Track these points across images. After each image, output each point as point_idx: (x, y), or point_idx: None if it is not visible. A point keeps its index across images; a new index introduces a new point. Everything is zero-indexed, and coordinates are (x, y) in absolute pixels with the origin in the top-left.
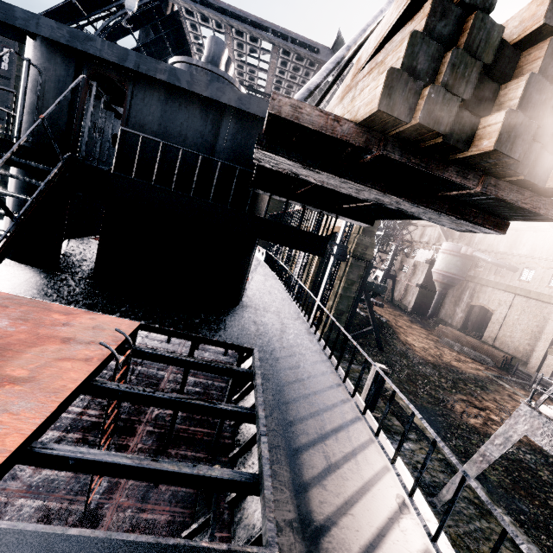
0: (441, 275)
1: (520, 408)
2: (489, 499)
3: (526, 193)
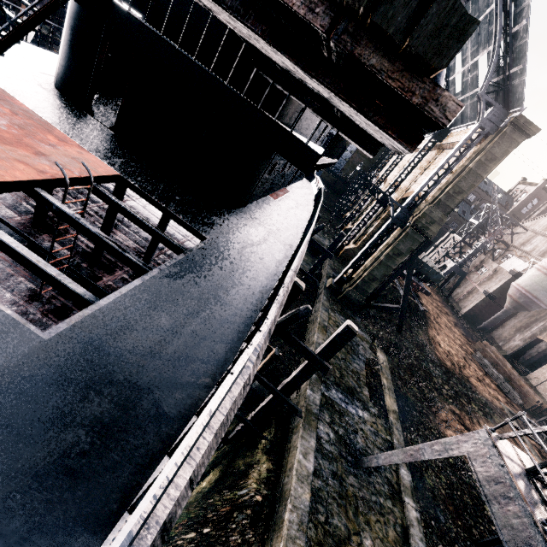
0: (519, 292)
1: (479, 431)
2: (409, 492)
3: (398, 63)
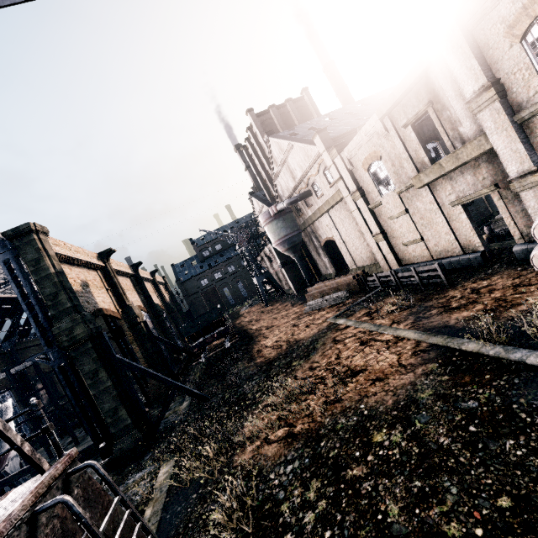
0: (279, 245)
1: None
2: None
3: None
